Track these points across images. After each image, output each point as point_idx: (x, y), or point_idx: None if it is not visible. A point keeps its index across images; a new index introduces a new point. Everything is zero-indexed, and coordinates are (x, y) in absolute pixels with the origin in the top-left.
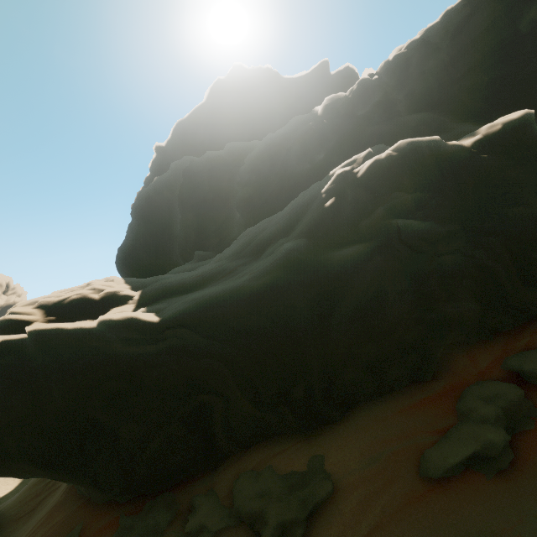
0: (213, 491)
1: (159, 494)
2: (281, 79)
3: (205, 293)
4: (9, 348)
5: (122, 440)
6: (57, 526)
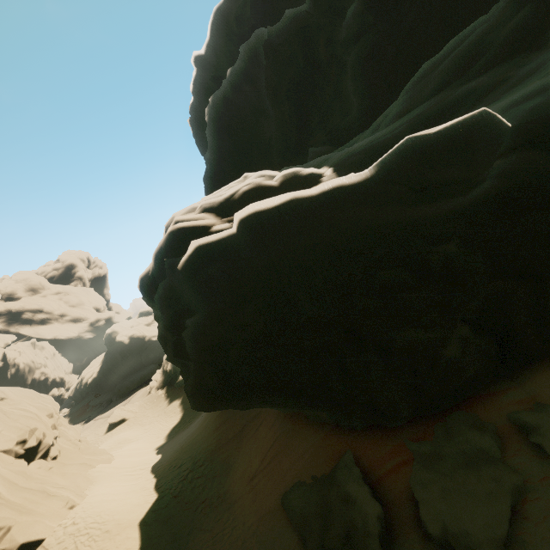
0: (546, 405)
1: (446, 415)
2: None
3: (546, 81)
4: (209, 255)
5: (396, 352)
6: (309, 455)
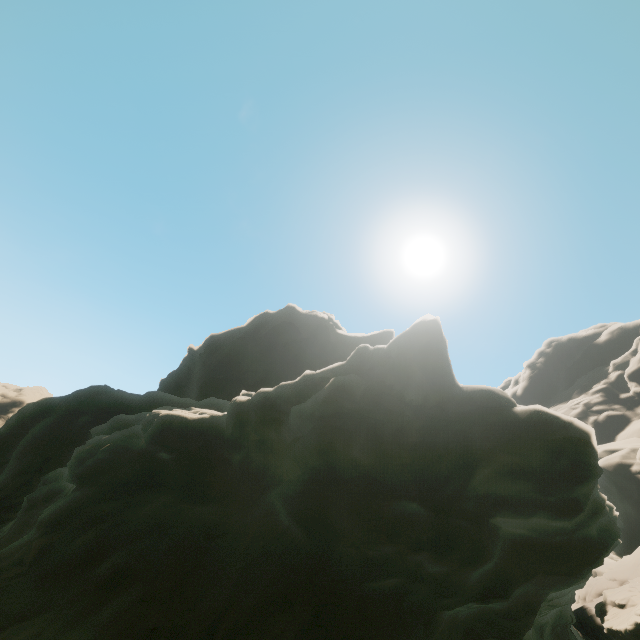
0: None
1: None
2: (334, 332)
3: None
4: None
5: None
6: None
